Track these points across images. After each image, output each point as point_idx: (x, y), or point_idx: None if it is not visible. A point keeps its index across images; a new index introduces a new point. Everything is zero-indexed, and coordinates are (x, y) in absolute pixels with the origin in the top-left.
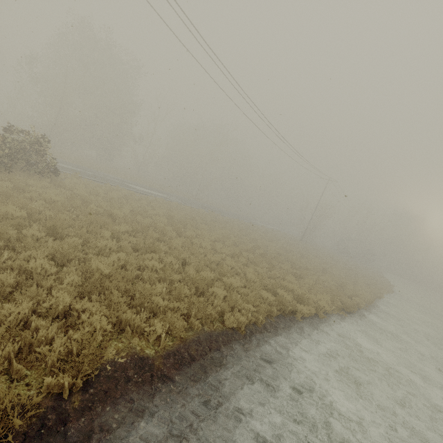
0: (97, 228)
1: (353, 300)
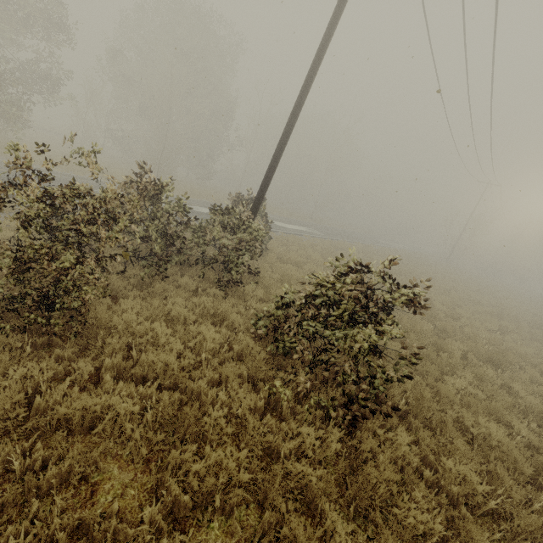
0: (443, 344)
1: None
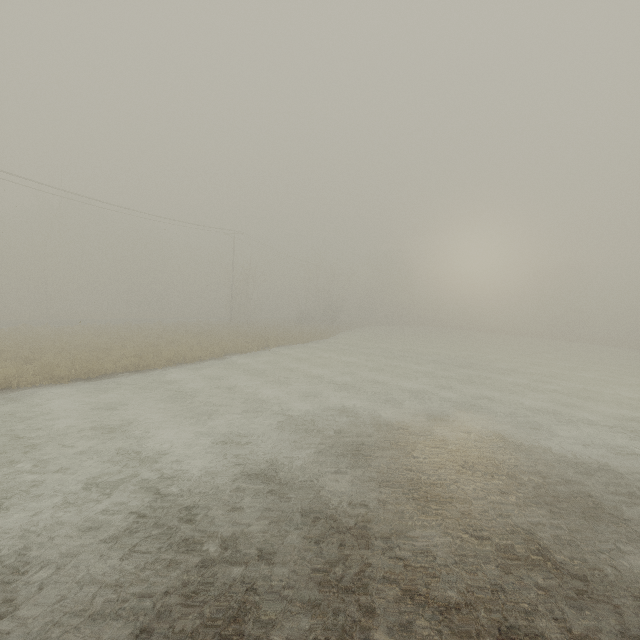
0: None
1: (93, 362)
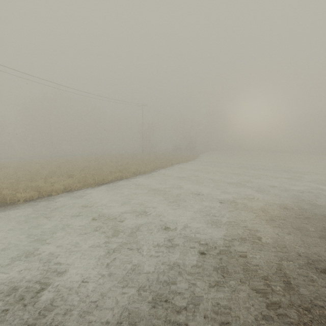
0: None
1: (104, 175)
